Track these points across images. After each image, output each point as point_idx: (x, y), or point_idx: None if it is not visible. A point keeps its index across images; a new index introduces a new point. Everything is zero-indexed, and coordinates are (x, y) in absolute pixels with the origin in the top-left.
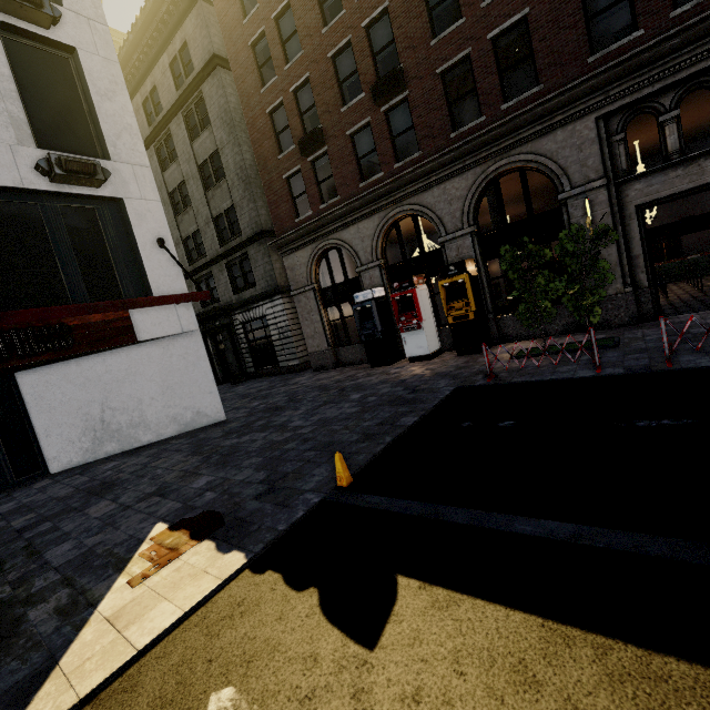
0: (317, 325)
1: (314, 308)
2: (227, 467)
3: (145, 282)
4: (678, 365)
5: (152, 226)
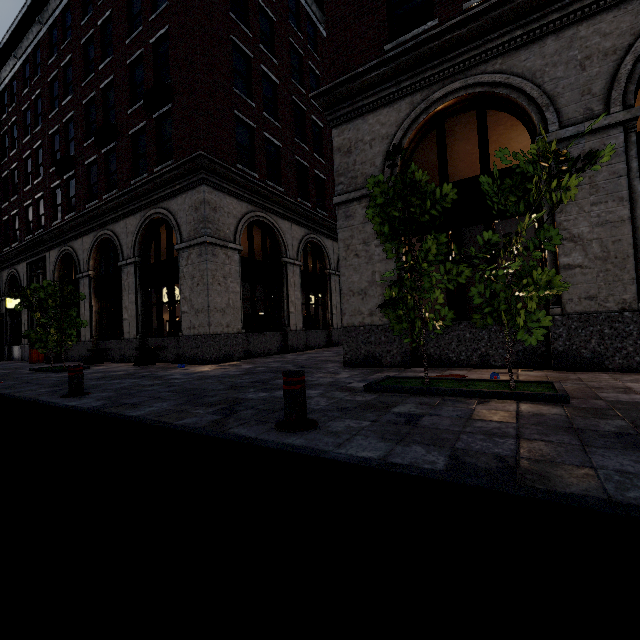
0: None
1: None
2: None
3: None
4: None
5: None
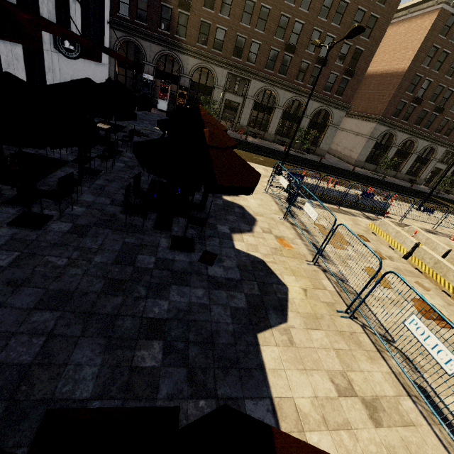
0: (111, 72)
1: (112, 63)
2: (148, 121)
3: (101, 37)
4: None
5: (107, 13)
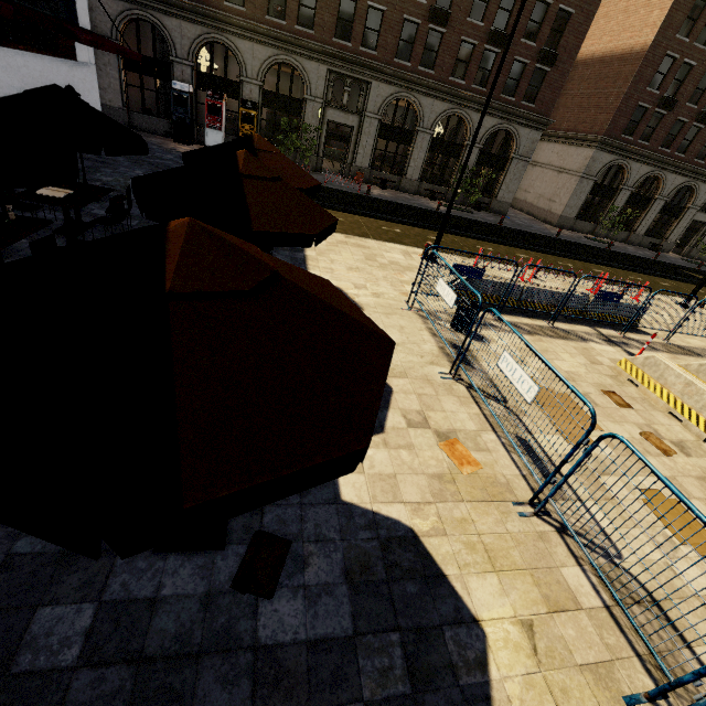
0: (114, 82)
1: (114, 64)
2: None
3: (70, 7)
4: (327, 186)
5: None
